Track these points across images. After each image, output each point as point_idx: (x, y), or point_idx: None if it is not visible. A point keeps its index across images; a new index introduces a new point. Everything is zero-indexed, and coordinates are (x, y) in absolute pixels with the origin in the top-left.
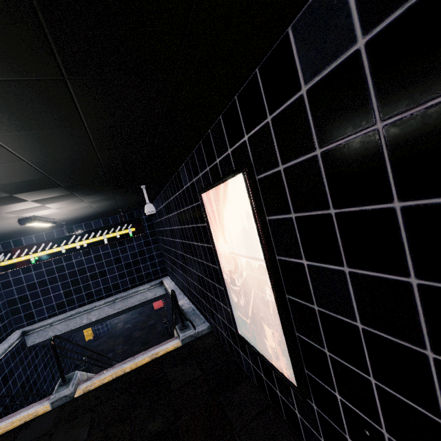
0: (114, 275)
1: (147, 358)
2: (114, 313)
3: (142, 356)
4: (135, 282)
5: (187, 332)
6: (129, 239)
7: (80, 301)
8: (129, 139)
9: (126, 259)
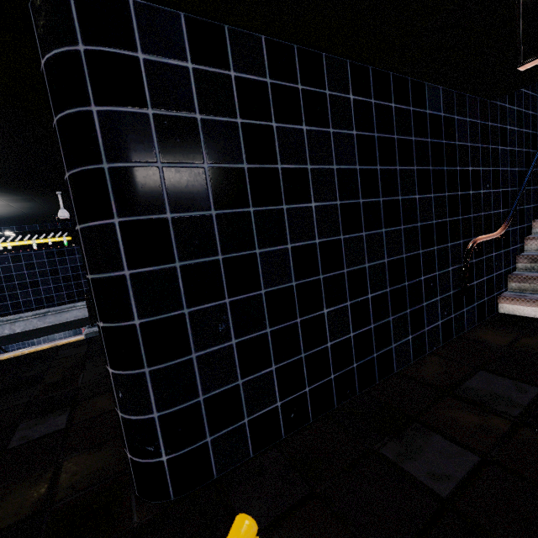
0: (49, 288)
1: (49, 346)
2: (44, 327)
3: (45, 345)
4: (73, 298)
5: (92, 328)
6: (70, 251)
7: (3, 310)
8: (6, 155)
9: (65, 272)
